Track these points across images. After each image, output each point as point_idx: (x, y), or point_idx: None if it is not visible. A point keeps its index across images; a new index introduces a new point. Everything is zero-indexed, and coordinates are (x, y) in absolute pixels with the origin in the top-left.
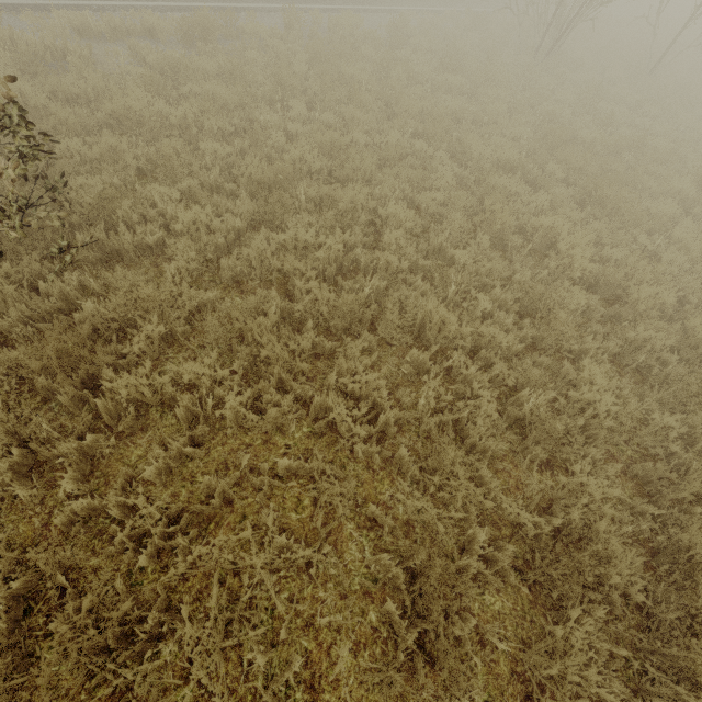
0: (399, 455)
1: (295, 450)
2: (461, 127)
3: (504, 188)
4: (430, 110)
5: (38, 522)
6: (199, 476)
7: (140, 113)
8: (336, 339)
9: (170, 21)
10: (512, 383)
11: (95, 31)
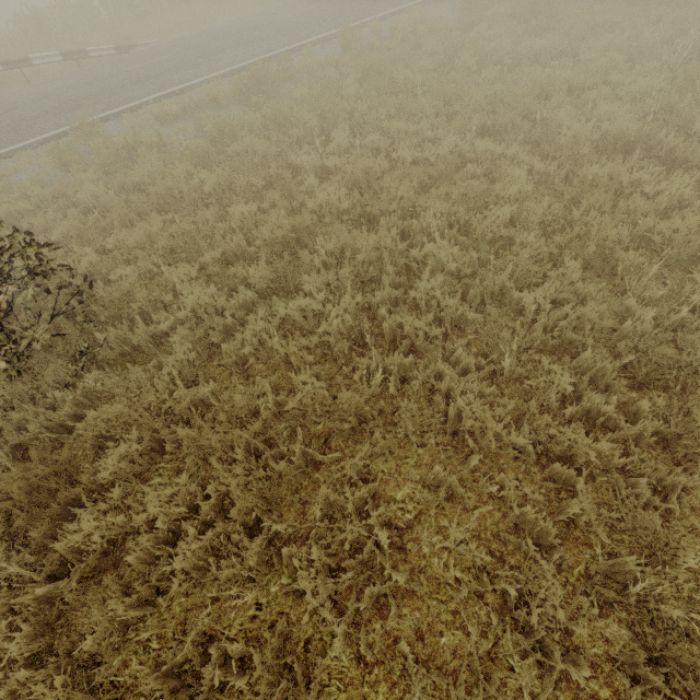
0: (401, 650)
1: (267, 613)
2: (549, 104)
3: (611, 178)
4: (501, 95)
5: (1, 678)
6: (153, 639)
7: (181, 189)
8: (344, 438)
9: (236, 83)
10: (605, 537)
11: (171, 115)
